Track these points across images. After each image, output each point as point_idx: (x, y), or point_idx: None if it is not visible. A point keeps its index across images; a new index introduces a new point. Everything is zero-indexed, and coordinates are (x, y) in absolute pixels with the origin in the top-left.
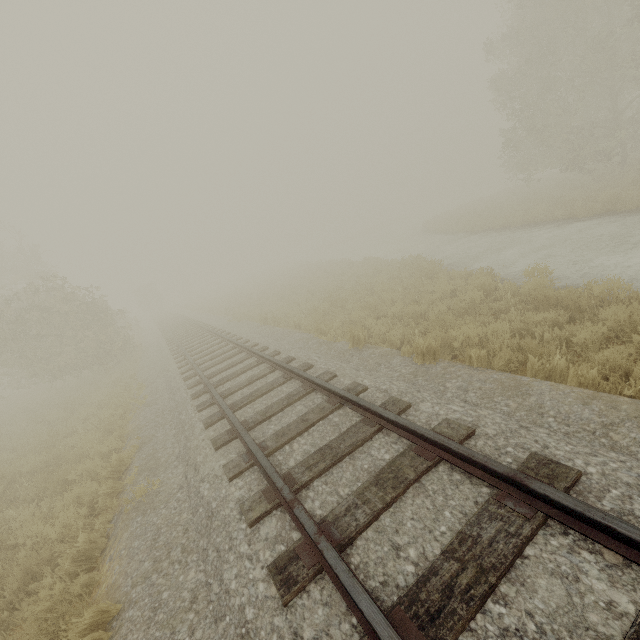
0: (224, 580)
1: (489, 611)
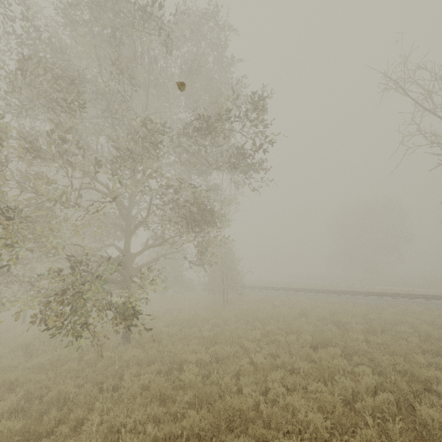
0: None
1: None
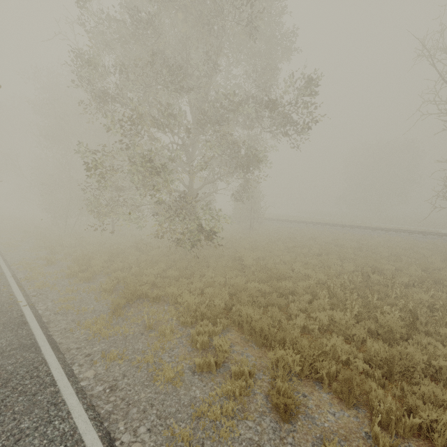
0: None
1: None
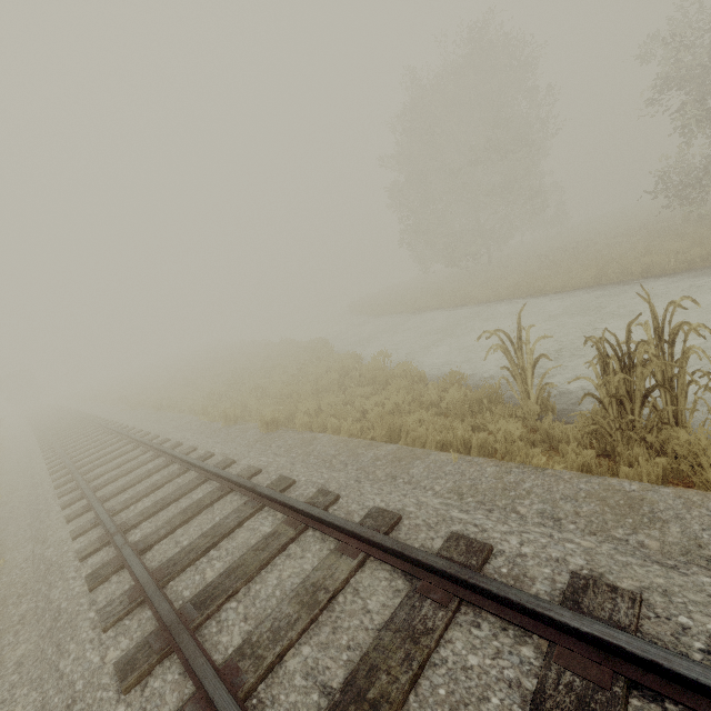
0: (50, 597)
1: (208, 554)
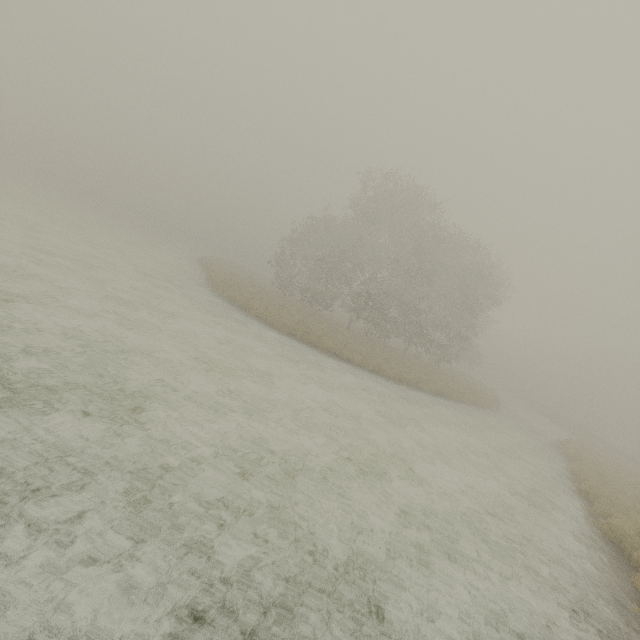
0: None
1: None
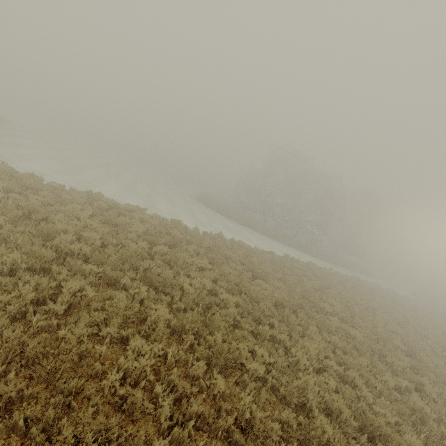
0: None
1: None
